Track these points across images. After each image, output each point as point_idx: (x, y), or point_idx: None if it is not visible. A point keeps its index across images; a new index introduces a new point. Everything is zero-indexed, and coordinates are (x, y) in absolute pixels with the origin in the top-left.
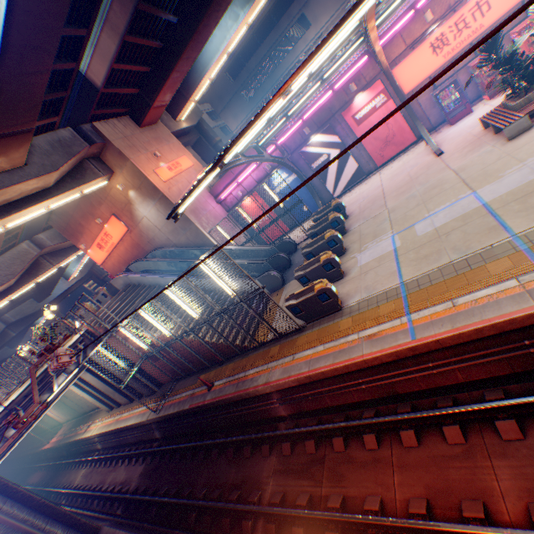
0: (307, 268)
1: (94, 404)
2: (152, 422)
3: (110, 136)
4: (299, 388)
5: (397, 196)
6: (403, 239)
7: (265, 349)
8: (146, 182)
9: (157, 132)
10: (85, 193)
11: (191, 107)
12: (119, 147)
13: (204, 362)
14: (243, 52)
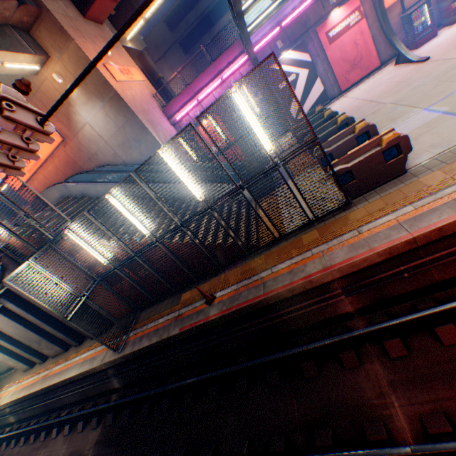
0: (332, 144)
1: (2, 366)
2: (107, 368)
3: (47, 4)
4: (382, 266)
5: (393, 94)
6: (448, 104)
7: (291, 240)
8: (94, 74)
9: (103, 32)
10: (6, 71)
11: (139, 25)
12: (60, 21)
13: (190, 275)
14: (182, 5)
